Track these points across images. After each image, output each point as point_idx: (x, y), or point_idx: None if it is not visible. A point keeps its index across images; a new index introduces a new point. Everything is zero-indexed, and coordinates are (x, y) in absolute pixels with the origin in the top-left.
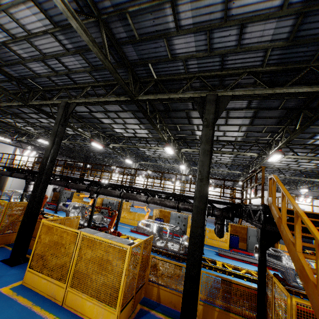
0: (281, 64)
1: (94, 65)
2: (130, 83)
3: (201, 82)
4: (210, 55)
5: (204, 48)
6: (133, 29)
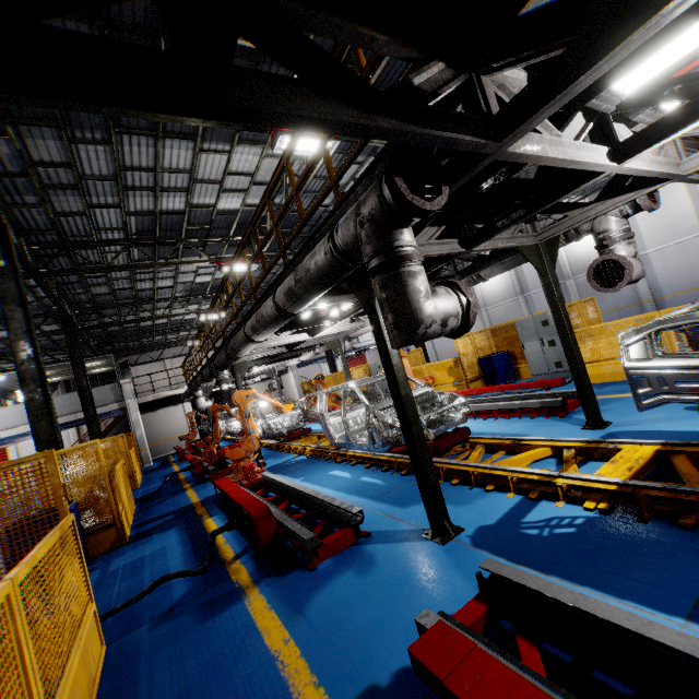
0: None
1: None
2: None
3: None
4: None
5: None
6: None
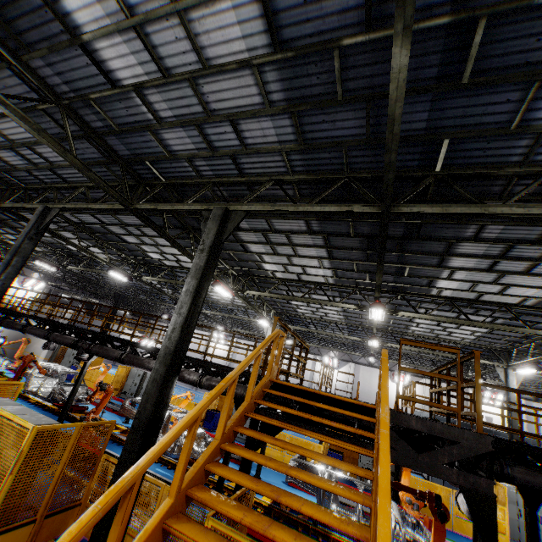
0: (312, 173)
1: (80, 158)
2: (125, 186)
3: (227, 191)
4: (215, 155)
5: (204, 145)
6: (106, 118)
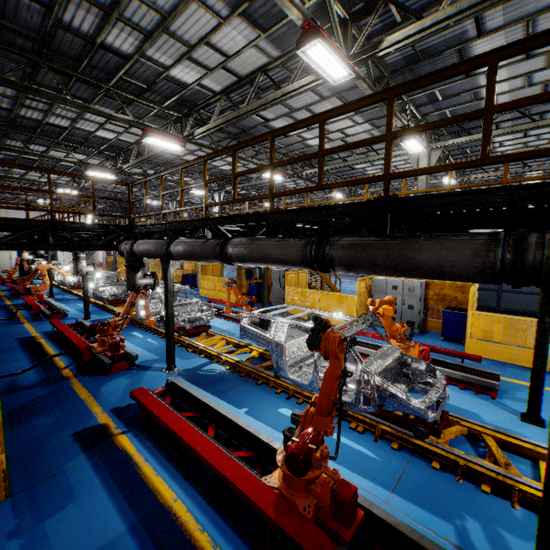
0: None
1: None
2: None
3: None
4: None
5: None
6: None
